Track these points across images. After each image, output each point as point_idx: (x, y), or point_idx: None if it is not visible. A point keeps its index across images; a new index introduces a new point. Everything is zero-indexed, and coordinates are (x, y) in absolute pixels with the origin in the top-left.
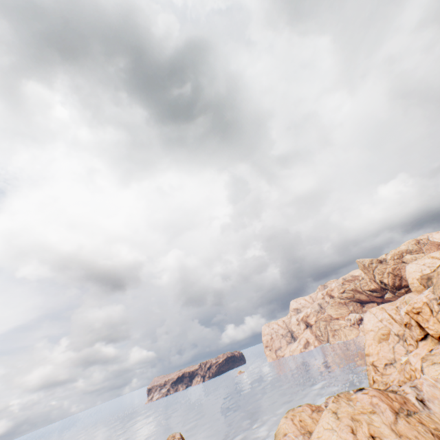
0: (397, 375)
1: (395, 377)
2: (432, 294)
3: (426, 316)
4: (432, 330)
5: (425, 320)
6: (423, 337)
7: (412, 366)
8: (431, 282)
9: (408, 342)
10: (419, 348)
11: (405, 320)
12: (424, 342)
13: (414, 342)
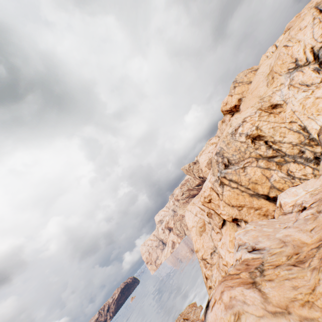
0: (216, 273)
1: (216, 277)
2: (213, 176)
3: (217, 201)
4: (225, 215)
5: (217, 206)
6: (223, 222)
7: (224, 260)
8: None
9: (215, 230)
10: (223, 235)
11: (206, 210)
12: (225, 227)
13: (219, 229)
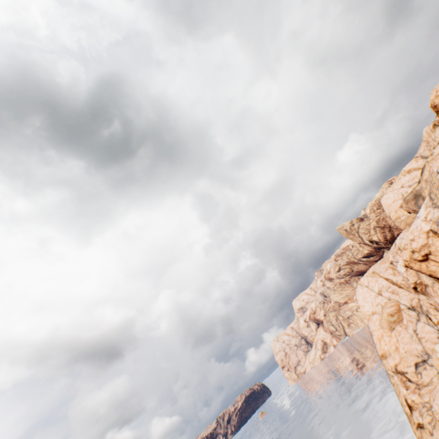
0: None
1: None
2: (434, 209)
3: None
4: None
5: None
6: None
7: None
8: (422, 198)
9: (434, 318)
10: None
11: (410, 279)
12: None
13: None
